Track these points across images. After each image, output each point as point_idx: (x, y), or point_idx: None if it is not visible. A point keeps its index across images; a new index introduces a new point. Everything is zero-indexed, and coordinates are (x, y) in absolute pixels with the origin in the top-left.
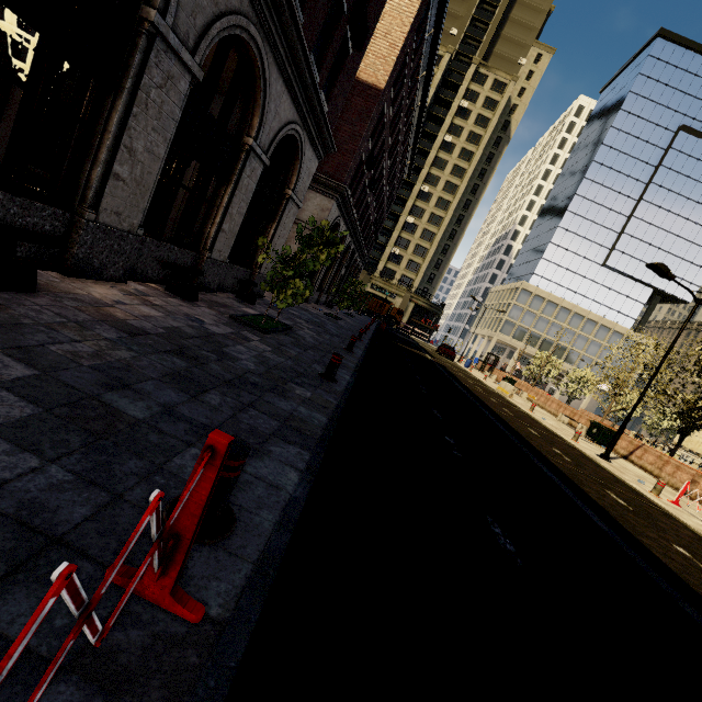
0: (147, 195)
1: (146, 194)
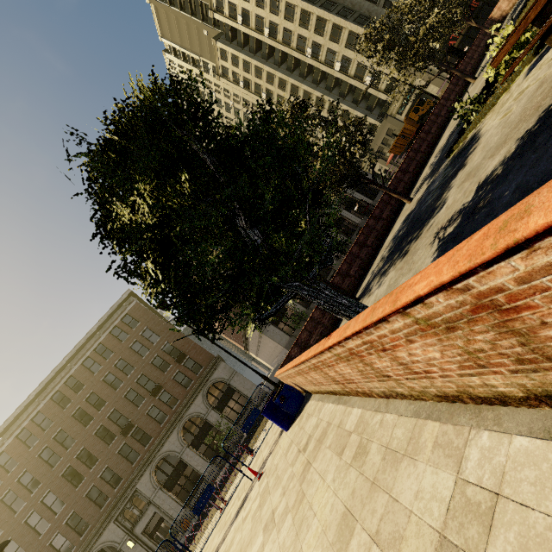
0: (206, 461)
1: (205, 462)
